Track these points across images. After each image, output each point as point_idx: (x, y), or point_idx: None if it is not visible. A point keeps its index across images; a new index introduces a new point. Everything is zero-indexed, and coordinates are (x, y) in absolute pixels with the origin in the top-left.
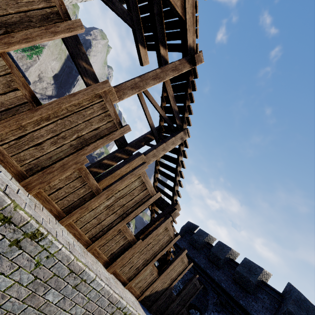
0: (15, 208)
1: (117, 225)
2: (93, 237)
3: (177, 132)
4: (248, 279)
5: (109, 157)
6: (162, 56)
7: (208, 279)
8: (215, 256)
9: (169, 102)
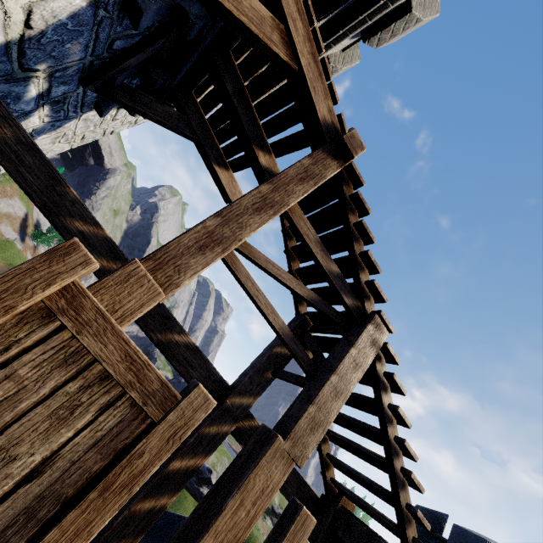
0: None
1: None
2: None
3: (356, 327)
4: None
5: (184, 446)
6: (265, 170)
7: None
8: None
9: (312, 257)
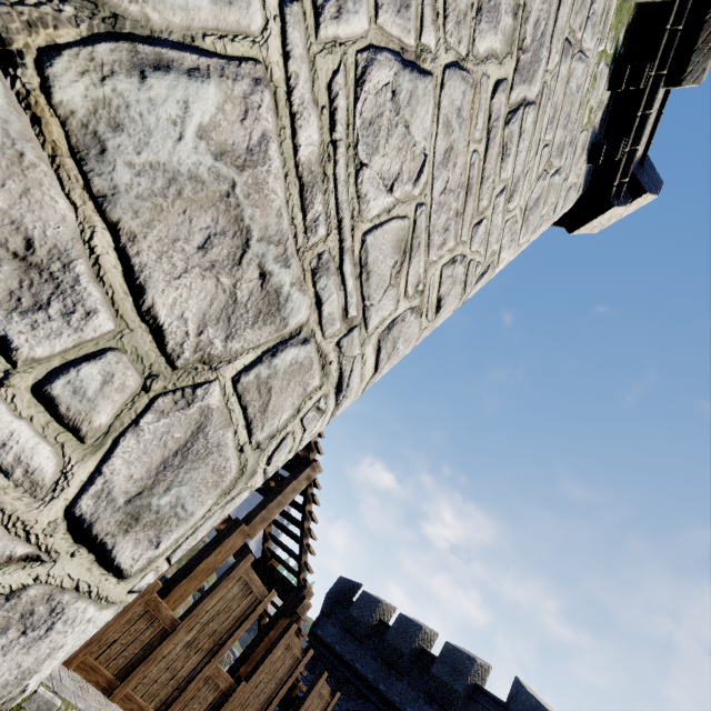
0: (67, 710)
1: (204, 670)
2: (162, 704)
3: (301, 468)
4: (451, 688)
5: None
6: None
7: (383, 706)
8: (393, 649)
9: None
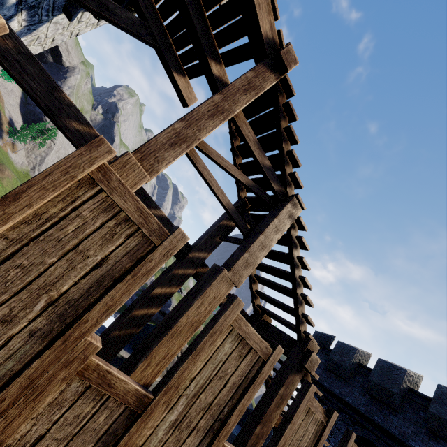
0: None
1: None
2: None
3: (279, 205)
4: None
5: (163, 281)
6: (216, 78)
7: (382, 435)
8: (381, 388)
9: (251, 153)
